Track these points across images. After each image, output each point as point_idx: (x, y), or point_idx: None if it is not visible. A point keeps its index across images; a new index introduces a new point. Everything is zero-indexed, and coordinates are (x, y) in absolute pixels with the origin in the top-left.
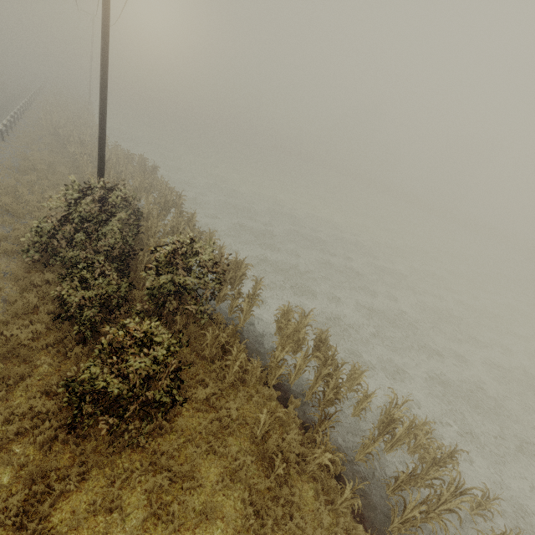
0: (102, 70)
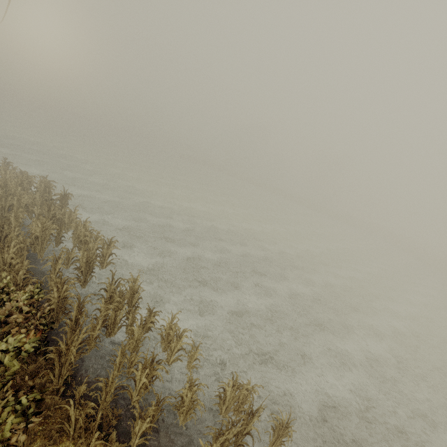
0: None
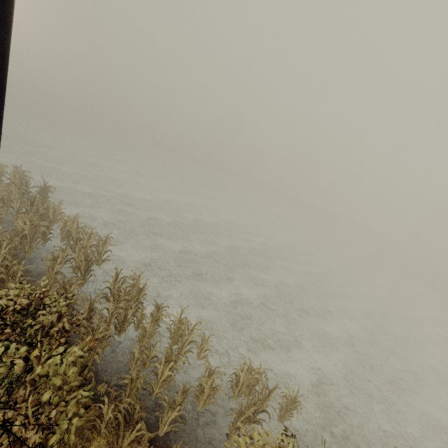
0: None
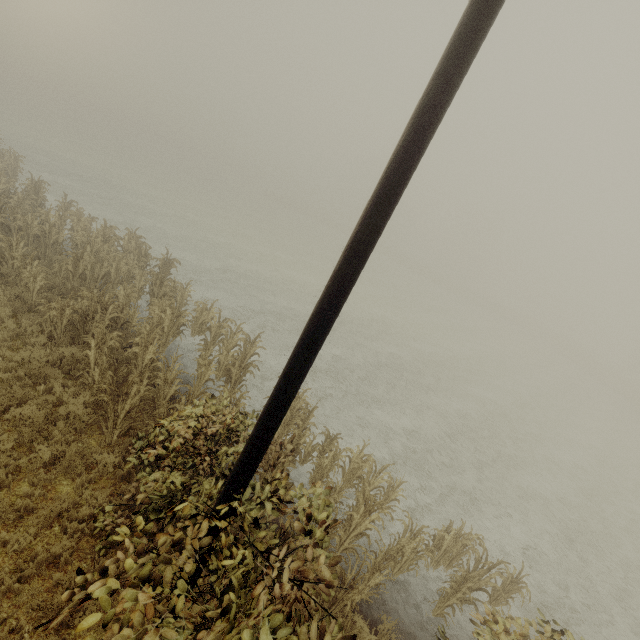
0: (405, 166)
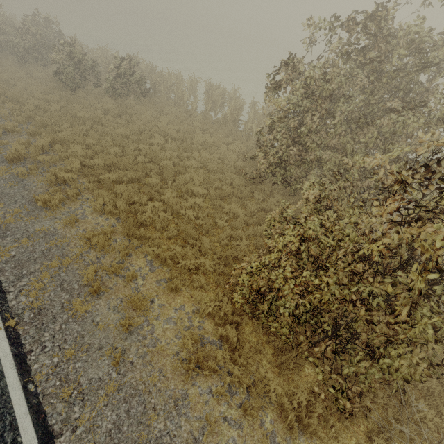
0: None
